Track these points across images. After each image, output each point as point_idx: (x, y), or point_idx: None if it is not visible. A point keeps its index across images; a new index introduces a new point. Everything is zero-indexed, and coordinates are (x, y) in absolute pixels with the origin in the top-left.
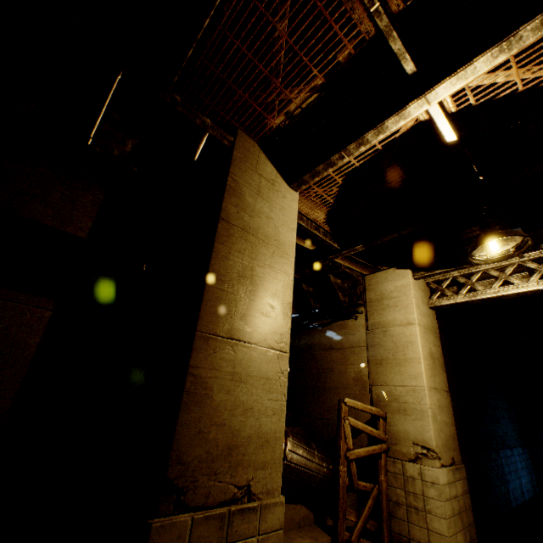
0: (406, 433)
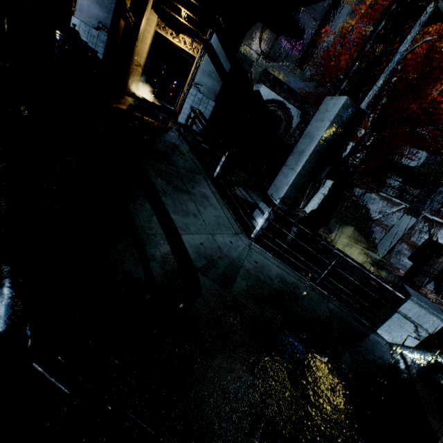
0: (137, 60)
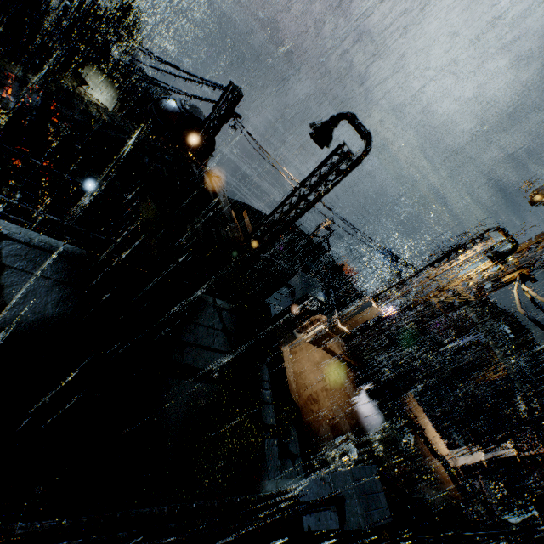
0: None
